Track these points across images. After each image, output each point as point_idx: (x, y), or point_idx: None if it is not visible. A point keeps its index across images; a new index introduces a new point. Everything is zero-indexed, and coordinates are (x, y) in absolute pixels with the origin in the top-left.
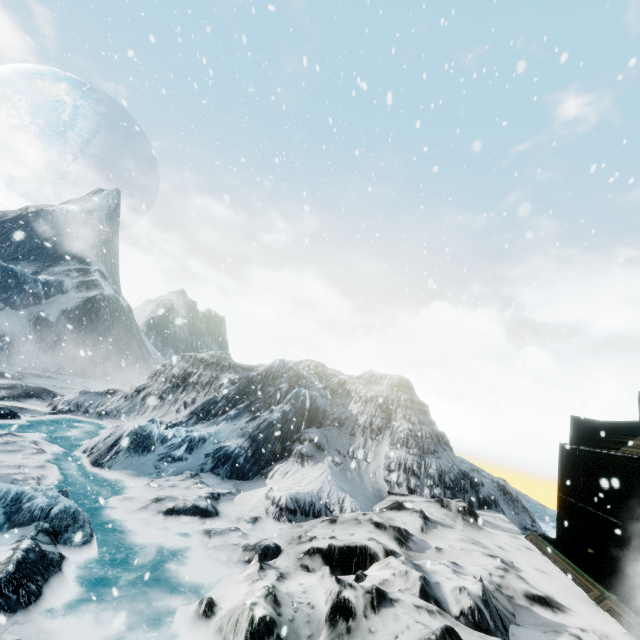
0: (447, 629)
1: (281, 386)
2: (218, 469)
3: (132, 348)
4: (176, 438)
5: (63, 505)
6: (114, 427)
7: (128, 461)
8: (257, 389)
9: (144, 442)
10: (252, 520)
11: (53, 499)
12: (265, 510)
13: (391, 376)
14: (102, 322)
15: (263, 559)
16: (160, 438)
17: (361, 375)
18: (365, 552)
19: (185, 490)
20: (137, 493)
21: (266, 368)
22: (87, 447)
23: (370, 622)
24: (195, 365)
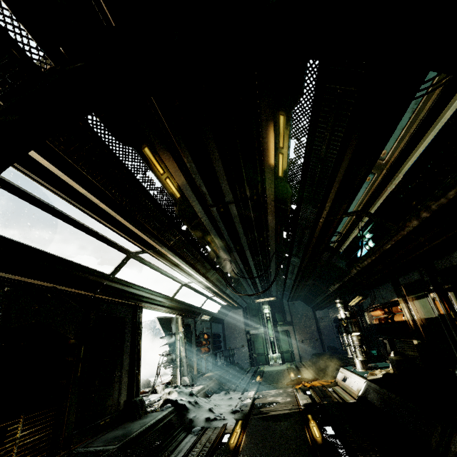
0: None
1: None
2: None
3: None
4: None
5: None
6: None
7: None
8: None
9: None
10: None
11: None
12: None
13: None
14: None
15: None
16: None
17: None
18: None
19: None
20: None
21: None
22: None
23: None
24: None
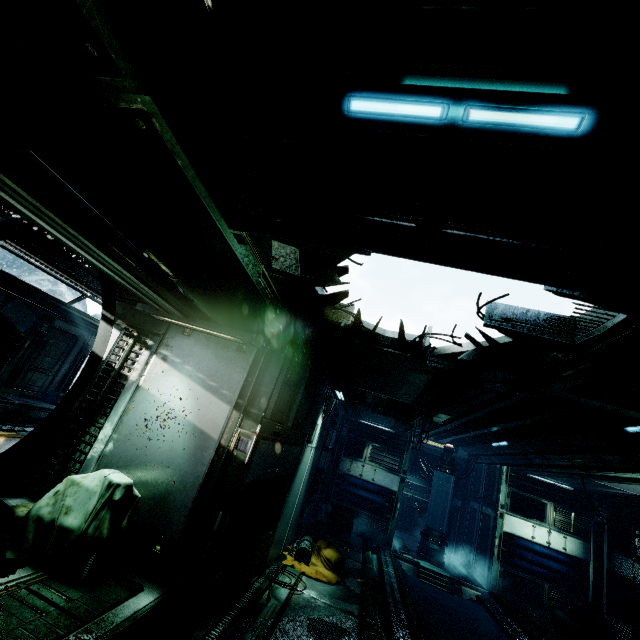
0: None
1: None
2: None
3: None
4: None
5: None
6: None
7: None
8: None
9: None
10: None
11: None
12: None
13: None
14: None
15: None
16: None
17: None
18: None
19: None
20: None
21: None
22: None
23: None
24: None
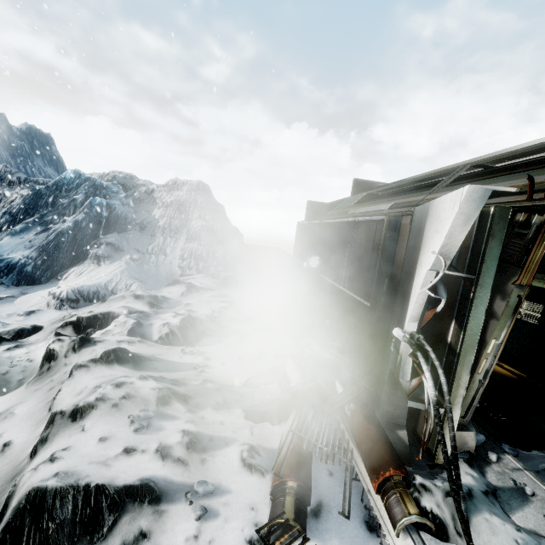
0: (115, 350)
1: (76, 197)
2: (1, 279)
3: None
4: None
5: None
6: None
7: None
8: (48, 202)
9: None
10: (26, 313)
11: None
12: (46, 304)
13: (191, 182)
14: None
15: (16, 339)
16: None
17: (166, 183)
18: (108, 316)
19: None
20: None
21: (56, 180)
22: None
23: (68, 359)
24: None
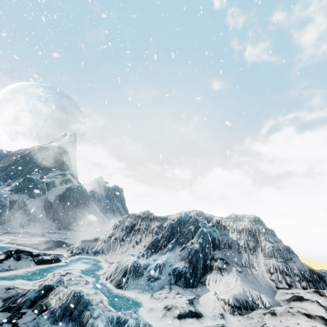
0: None
1: (190, 227)
2: (178, 282)
3: (90, 211)
4: (150, 265)
5: (142, 323)
6: (117, 262)
7: (134, 283)
8: (177, 230)
9: (138, 270)
10: (222, 316)
11: (136, 320)
12: (222, 308)
13: (248, 216)
14: (75, 200)
15: None
16: (143, 266)
17: (228, 216)
18: None
19: (174, 299)
20: (151, 304)
21: (178, 218)
22: (107, 276)
23: None
24: (136, 219)
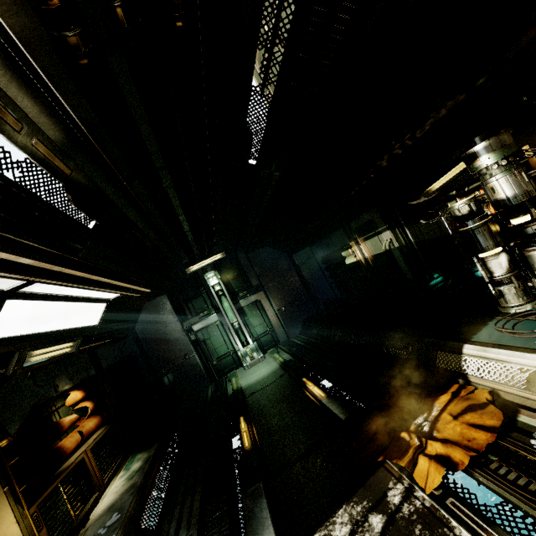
0: None
1: None
2: None
3: None
4: None
5: None
6: None
7: None
8: None
9: None
10: None
11: None
12: None
13: None
14: None
15: None
16: None
17: None
18: None
19: None
20: None
21: None
22: None
23: None
24: None
